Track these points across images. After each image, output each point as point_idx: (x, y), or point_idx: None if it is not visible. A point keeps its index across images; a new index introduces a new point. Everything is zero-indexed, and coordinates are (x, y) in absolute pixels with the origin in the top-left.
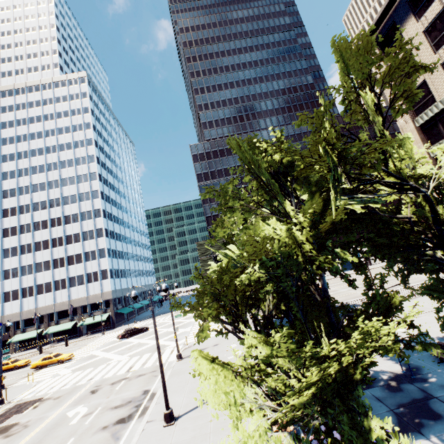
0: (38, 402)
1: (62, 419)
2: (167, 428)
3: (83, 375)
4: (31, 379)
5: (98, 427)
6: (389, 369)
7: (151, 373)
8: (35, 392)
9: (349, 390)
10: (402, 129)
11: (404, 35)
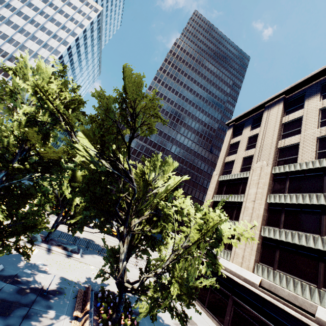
0: None
1: None
2: None
3: None
4: None
5: None
6: (47, 284)
7: None
8: None
9: None
10: (213, 177)
11: (243, 132)
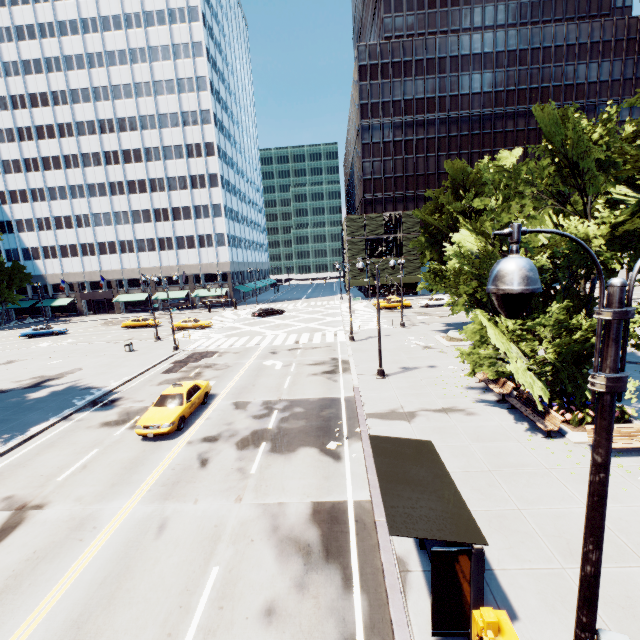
0: (217, 353)
1: (262, 366)
2: (381, 379)
3: (245, 341)
4: (182, 337)
5: (308, 374)
6: None
7: (327, 348)
8: (203, 346)
9: (585, 358)
10: None
11: None
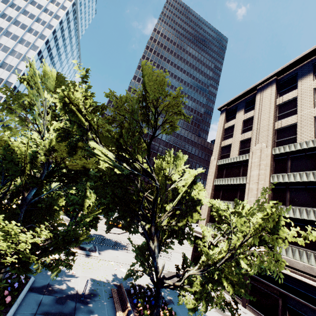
0: None
1: None
2: None
3: None
4: None
5: None
6: (80, 289)
7: None
8: None
9: None
10: (211, 161)
11: (237, 116)
